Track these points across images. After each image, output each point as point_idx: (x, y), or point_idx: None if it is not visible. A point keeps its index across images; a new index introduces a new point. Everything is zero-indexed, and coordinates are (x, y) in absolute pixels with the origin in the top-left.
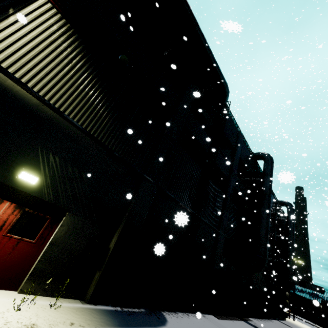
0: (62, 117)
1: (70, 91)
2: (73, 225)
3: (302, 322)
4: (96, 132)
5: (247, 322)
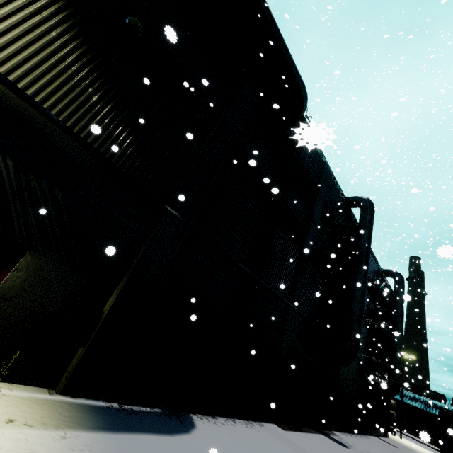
0: (19, 96)
1: (38, 59)
2: (37, 271)
3: (412, 441)
4: (83, 130)
5: (329, 437)
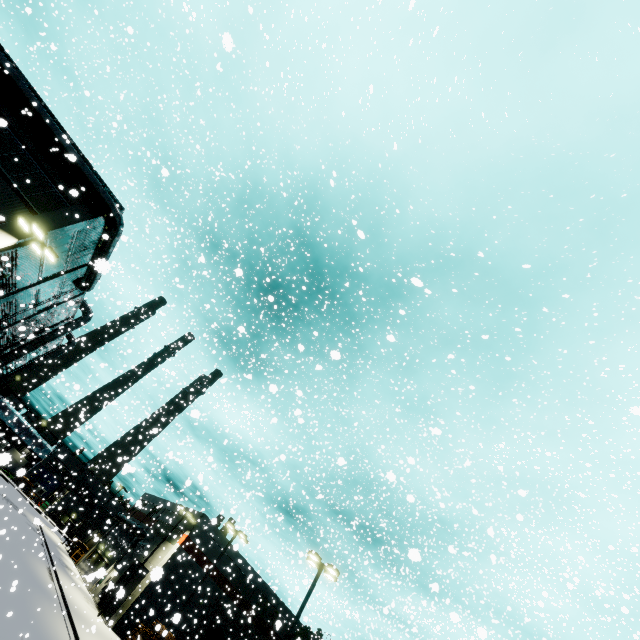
0: None
1: None
2: None
3: None
4: None
5: None
